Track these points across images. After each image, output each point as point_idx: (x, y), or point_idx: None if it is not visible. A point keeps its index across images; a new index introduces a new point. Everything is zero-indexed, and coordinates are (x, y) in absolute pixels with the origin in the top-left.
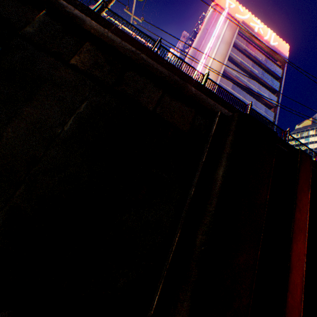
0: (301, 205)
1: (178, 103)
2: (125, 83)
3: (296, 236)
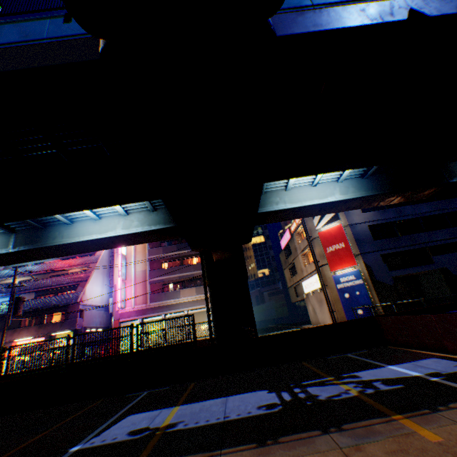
0: None
1: None
2: None
3: None
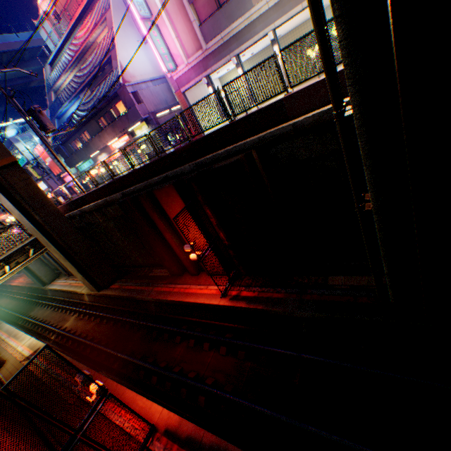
0: (158, 222)
1: (115, 206)
2: (107, 215)
3: (165, 234)
